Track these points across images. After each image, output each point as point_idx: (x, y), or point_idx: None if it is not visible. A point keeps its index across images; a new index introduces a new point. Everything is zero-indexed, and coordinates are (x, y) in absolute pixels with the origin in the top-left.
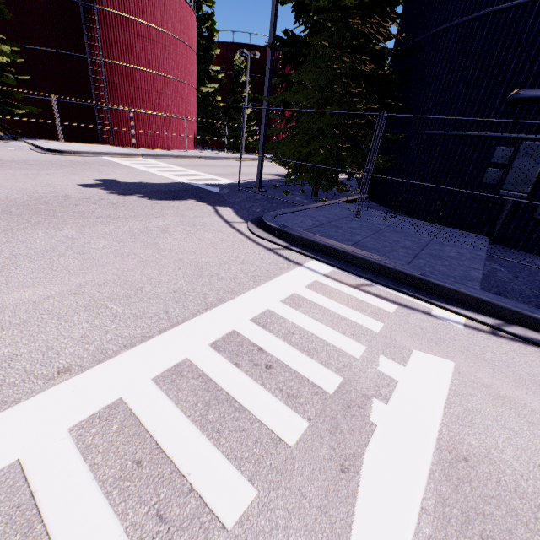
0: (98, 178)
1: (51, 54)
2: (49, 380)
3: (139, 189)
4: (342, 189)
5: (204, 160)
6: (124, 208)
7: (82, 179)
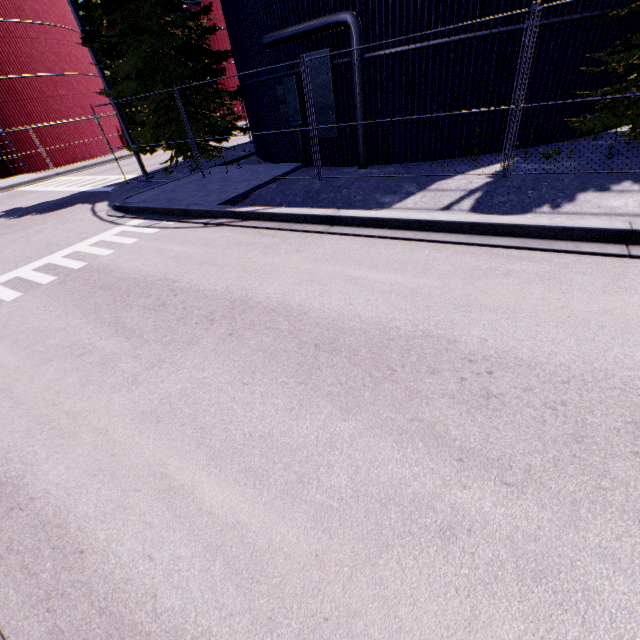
0: (3, 210)
1: None
2: None
3: (37, 209)
4: (209, 155)
5: (127, 160)
6: (16, 226)
7: None
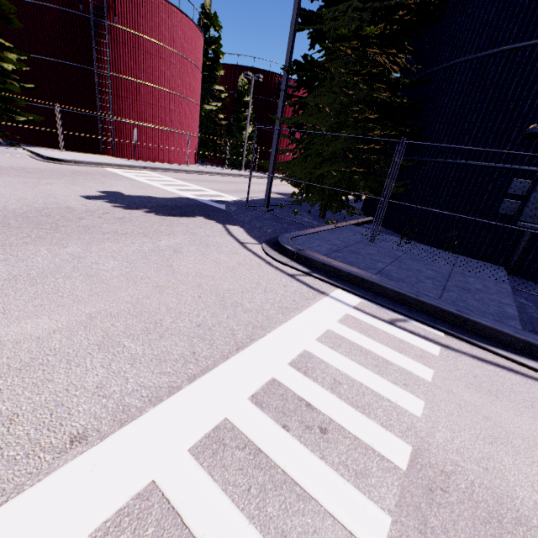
0: (101, 190)
1: (58, 65)
2: (59, 453)
3: (145, 203)
4: (351, 212)
5: (206, 175)
6: (131, 224)
7: (84, 190)
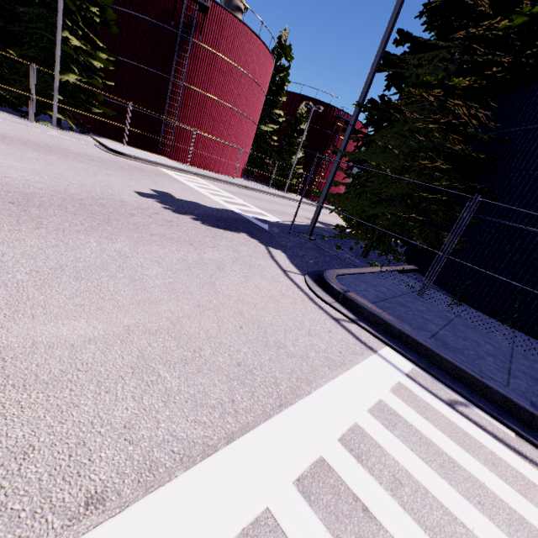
0: (154, 188)
1: (140, 69)
2: (71, 519)
3: (192, 209)
4: (398, 258)
5: (250, 191)
6: (178, 229)
7: (139, 186)
